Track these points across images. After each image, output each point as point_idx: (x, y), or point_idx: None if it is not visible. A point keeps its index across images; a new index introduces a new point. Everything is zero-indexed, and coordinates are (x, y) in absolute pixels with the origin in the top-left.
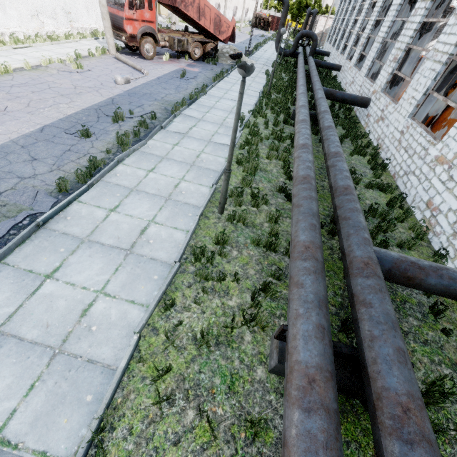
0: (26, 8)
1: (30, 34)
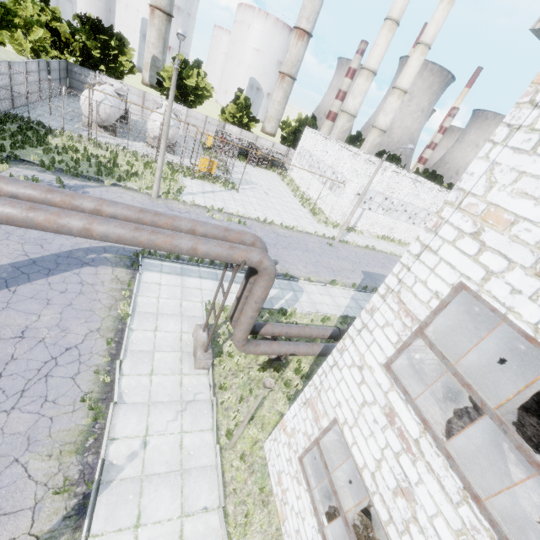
0: (414, 234)
1: (406, 241)
